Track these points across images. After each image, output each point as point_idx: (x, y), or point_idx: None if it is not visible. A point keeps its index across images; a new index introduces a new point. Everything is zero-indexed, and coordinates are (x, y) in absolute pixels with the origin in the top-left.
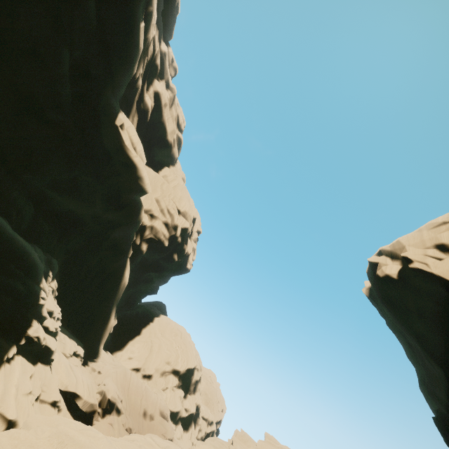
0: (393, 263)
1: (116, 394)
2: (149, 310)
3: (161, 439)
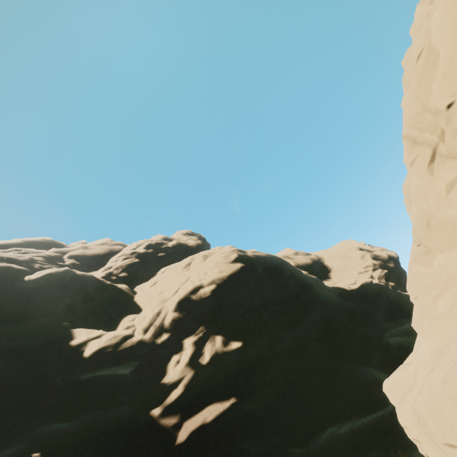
0: None
1: None
2: None
3: None
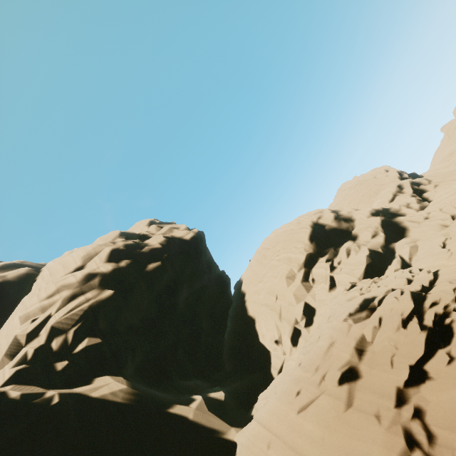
0: None
1: None
2: (234, 296)
3: None
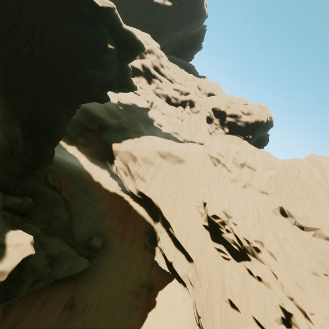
0: None
1: None
2: None
3: None
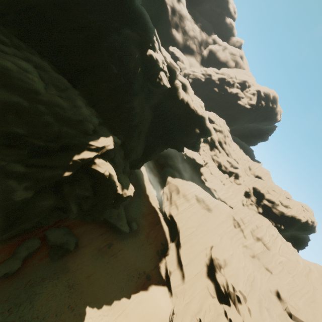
0: None
1: None
2: None
3: None
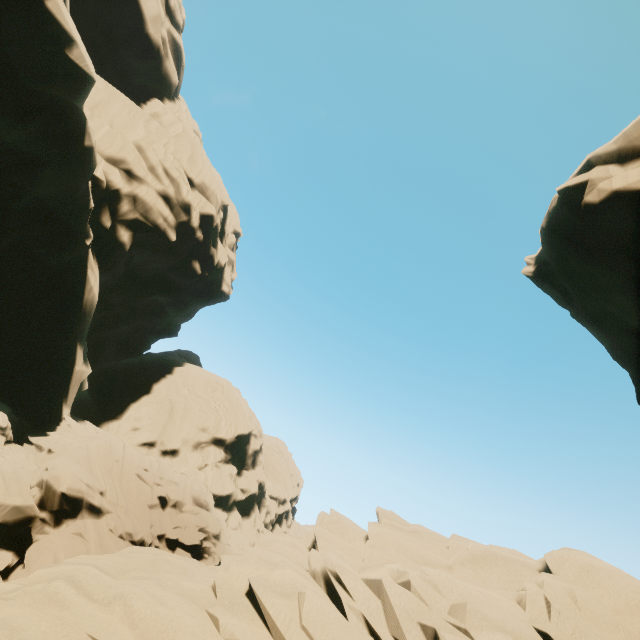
0: (626, 169)
1: (80, 483)
2: (163, 357)
3: (153, 556)
